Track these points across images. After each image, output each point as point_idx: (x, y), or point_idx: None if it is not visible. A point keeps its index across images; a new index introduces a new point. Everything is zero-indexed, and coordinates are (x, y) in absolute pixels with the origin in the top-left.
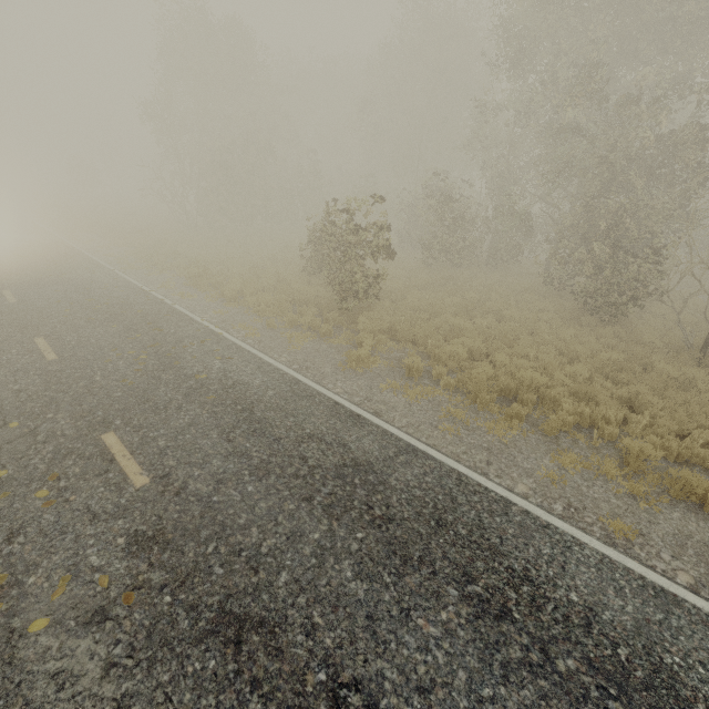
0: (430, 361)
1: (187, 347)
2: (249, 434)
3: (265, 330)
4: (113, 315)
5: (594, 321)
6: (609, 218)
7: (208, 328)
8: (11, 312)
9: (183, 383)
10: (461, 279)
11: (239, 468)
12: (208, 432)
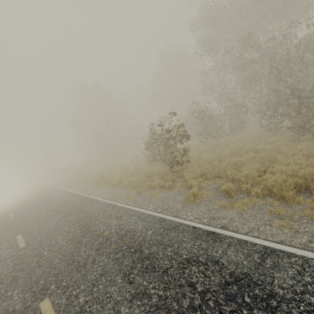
0: (235, 184)
1: (96, 216)
2: (144, 272)
3: (136, 195)
4: (59, 210)
5: (309, 137)
6: (287, 89)
7: (107, 202)
8: (9, 224)
9: (95, 241)
10: (223, 143)
11: (143, 311)
12: (114, 278)
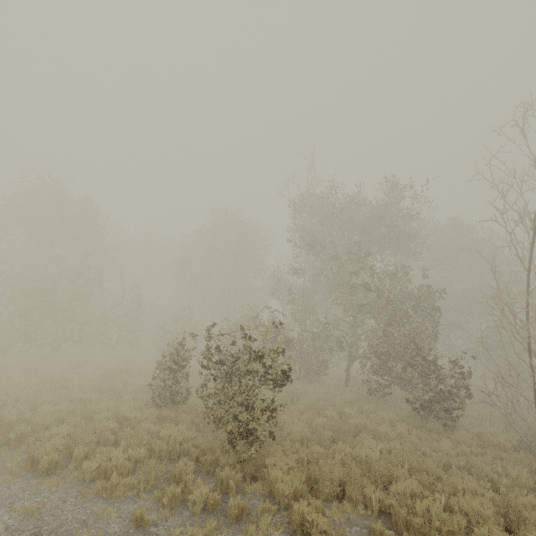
0: None
1: None
2: None
3: None
4: None
5: (441, 427)
6: (403, 340)
7: None
8: None
9: None
10: (299, 394)
11: None
12: None
